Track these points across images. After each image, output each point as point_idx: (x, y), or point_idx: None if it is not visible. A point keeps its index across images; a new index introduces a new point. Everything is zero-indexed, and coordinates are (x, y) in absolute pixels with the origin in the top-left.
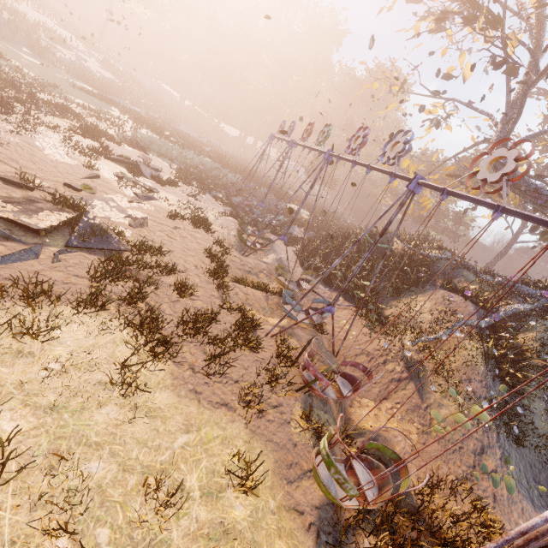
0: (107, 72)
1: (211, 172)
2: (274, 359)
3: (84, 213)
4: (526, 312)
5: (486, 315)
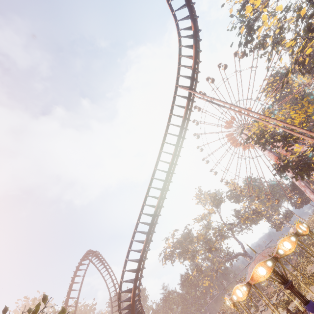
0: None
1: None
2: None
3: (270, 297)
4: None
5: None
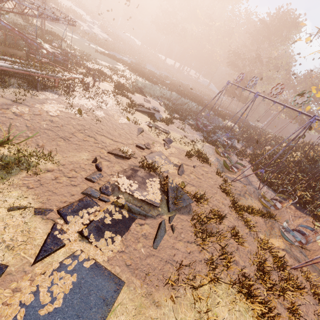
0: (104, 34)
1: (176, 102)
2: (312, 298)
3: (167, 179)
4: None
5: None
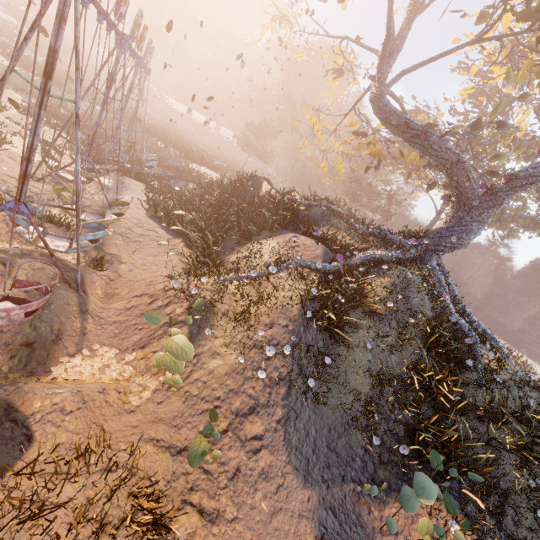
0: (9, 16)
1: (101, 122)
2: None
3: None
4: (387, 259)
5: (334, 258)
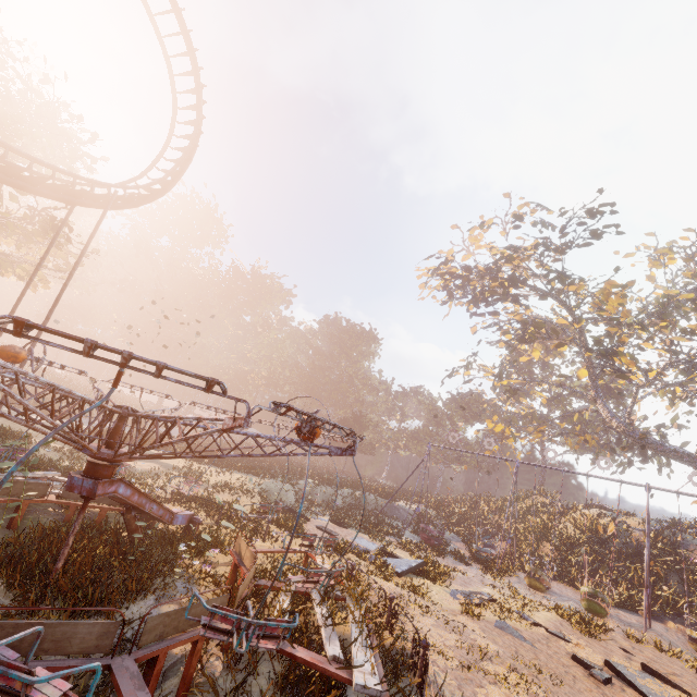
0: None
1: (317, 499)
2: None
3: None
4: None
5: None
